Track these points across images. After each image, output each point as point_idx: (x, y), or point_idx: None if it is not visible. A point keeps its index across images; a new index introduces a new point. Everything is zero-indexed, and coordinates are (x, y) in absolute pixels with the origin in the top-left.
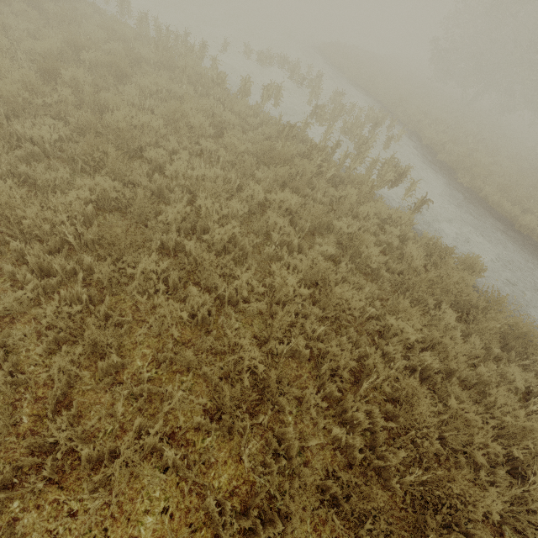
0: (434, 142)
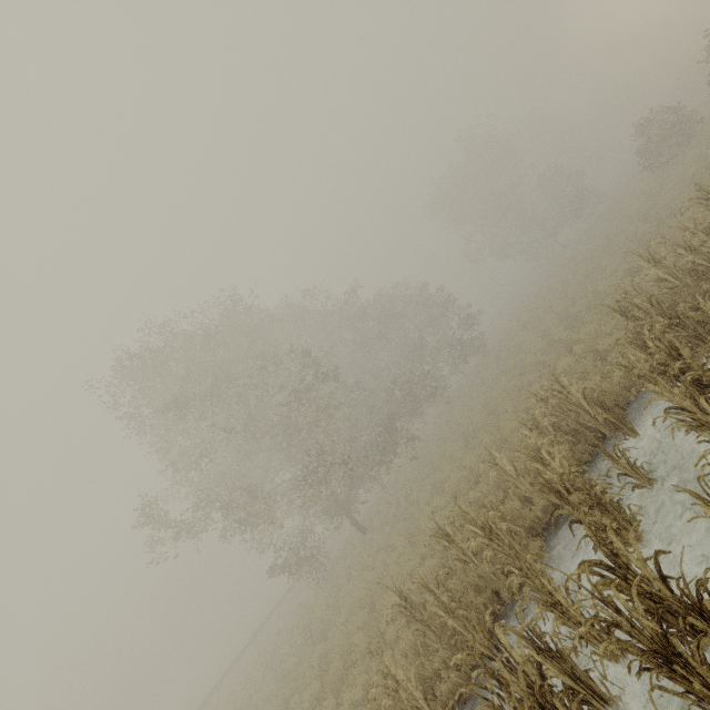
0: None
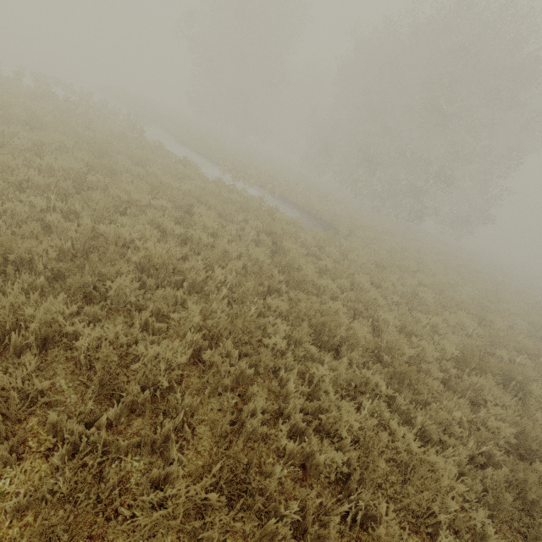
0: (179, 134)
